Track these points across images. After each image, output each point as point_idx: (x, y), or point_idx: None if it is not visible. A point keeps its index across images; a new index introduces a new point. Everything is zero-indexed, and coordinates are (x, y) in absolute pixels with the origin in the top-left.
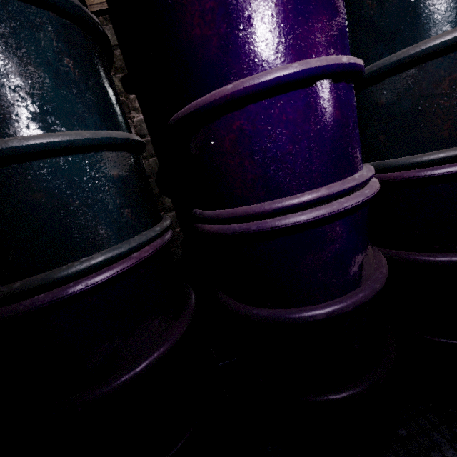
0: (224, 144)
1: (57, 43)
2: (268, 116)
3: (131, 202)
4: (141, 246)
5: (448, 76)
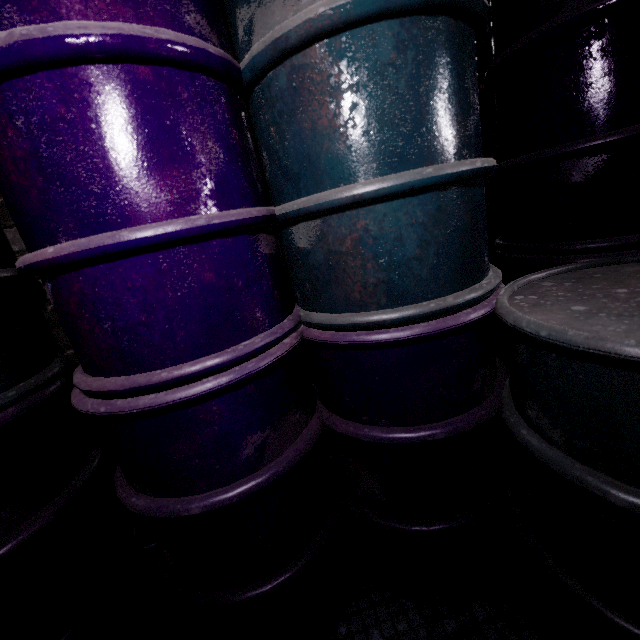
0: (70, 305)
1: None
2: (110, 281)
3: None
4: None
5: (350, 235)
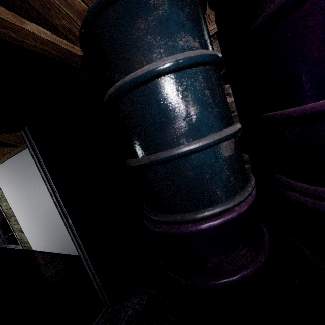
0: None
1: (203, 84)
2: None
3: (234, 172)
4: (240, 203)
5: None
